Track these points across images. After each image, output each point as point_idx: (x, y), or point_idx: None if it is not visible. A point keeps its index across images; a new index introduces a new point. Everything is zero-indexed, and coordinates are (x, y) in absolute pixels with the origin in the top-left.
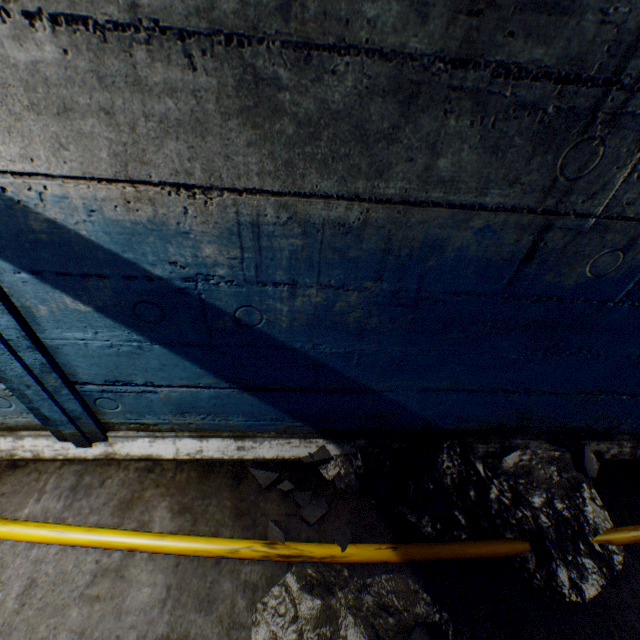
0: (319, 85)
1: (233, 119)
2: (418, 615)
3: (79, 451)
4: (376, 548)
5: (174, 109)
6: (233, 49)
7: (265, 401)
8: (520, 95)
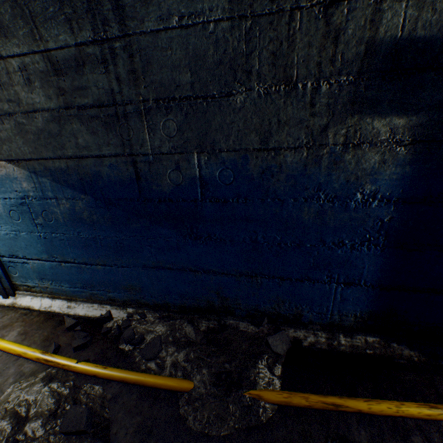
0: (35, 122)
1: (18, 136)
2: (90, 408)
3: (3, 300)
4: (95, 365)
5: (3, 136)
6: (12, 117)
7: (73, 272)
8: (90, 114)
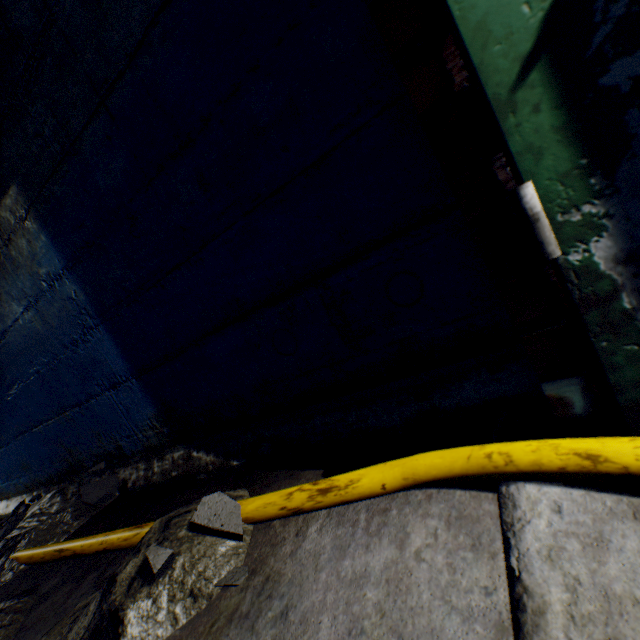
0: None
1: None
2: None
3: None
4: None
5: None
6: None
7: None
8: None
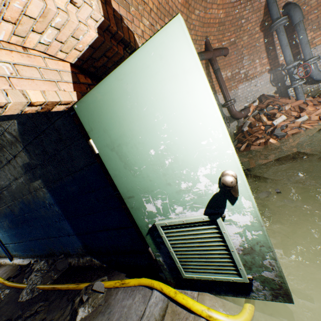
0: None
1: None
2: (0, 297)
3: (11, 262)
4: (11, 282)
5: None
6: None
7: (19, 246)
8: None
